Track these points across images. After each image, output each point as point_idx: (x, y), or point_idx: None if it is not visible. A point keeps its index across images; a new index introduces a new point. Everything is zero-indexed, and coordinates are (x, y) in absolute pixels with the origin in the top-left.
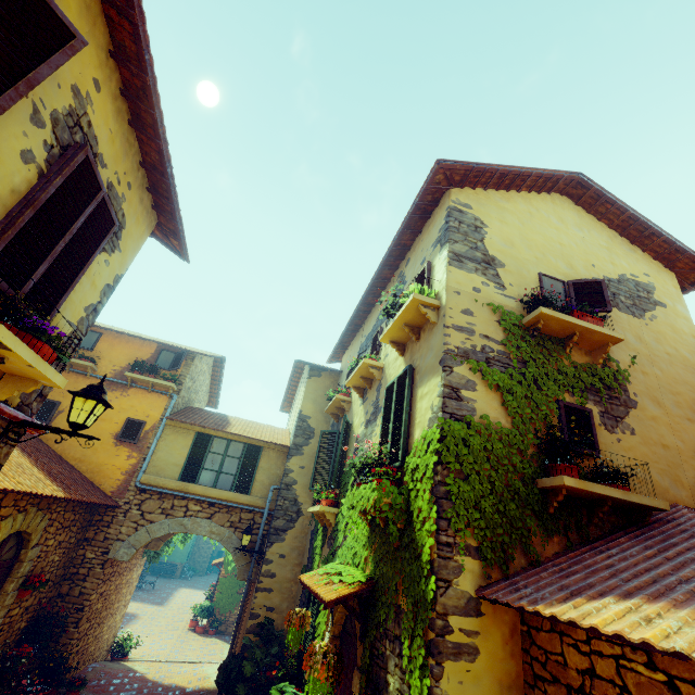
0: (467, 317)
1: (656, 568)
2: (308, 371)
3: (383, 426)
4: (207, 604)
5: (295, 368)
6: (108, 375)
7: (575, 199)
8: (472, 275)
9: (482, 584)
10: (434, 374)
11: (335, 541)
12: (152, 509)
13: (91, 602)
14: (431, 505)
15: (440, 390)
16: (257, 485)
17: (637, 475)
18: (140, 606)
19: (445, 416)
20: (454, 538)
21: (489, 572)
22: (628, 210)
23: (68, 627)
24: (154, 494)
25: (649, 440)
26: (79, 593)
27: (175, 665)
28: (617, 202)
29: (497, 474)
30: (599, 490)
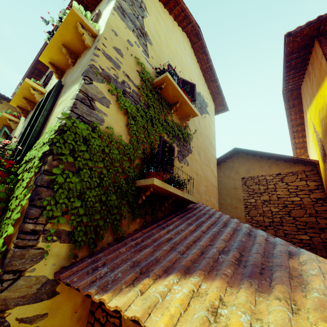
0: (117, 54)
1: (199, 240)
2: None
3: (25, 130)
4: None
5: None
6: None
7: (192, 43)
8: (130, 31)
9: (66, 265)
10: (75, 83)
11: None
12: None
13: None
14: (27, 193)
15: (75, 93)
16: None
17: (185, 185)
18: None
19: (72, 115)
20: (45, 225)
21: (76, 253)
22: (210, 62)
23: None
24: None
25: (193, 170)
26: None
27: None
28: (208, 55)
29: (108, 172)
30: (172, 189)
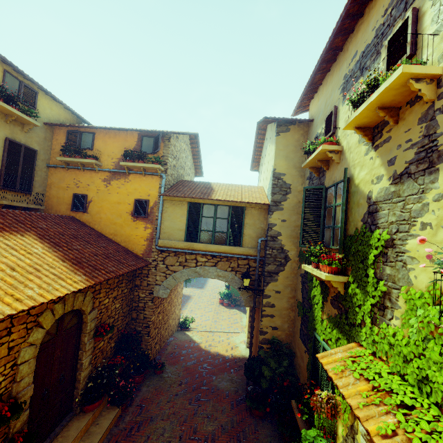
0: None
1: None
2: (275, 128)
3: None
4: (227, 292)
5: (259, 130)
6: (110, 167)
7: None
8: None
9: None
10: None
11: (349, 313)
12: (172, 263)
13: (153, 320)
14: None
15: None
16: (246, 239)
17: None
18: (191, 290)
19: None
20: None
21: None
22: None
23: (144, 336)
24: (171, 253)
25: None
26: (143, 317)
27: (216, 334)
28: None
29: None
30: None
